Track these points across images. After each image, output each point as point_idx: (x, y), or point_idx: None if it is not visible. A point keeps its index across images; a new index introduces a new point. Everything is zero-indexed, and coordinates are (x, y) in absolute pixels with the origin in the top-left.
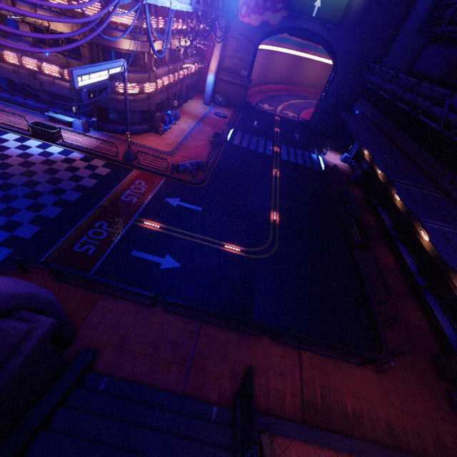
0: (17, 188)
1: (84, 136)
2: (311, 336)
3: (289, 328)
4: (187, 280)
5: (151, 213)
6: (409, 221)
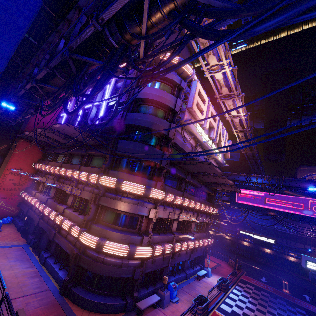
0: (290, 314)
1: (213, 277)
2: (315, 288)
3: (315, 290)
4: (312, 296)
5: (277, 288)
6: (258, 248)
